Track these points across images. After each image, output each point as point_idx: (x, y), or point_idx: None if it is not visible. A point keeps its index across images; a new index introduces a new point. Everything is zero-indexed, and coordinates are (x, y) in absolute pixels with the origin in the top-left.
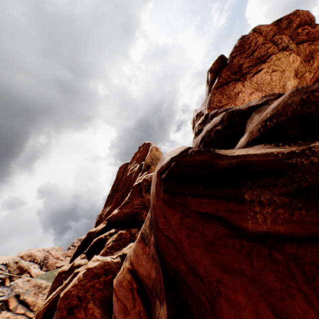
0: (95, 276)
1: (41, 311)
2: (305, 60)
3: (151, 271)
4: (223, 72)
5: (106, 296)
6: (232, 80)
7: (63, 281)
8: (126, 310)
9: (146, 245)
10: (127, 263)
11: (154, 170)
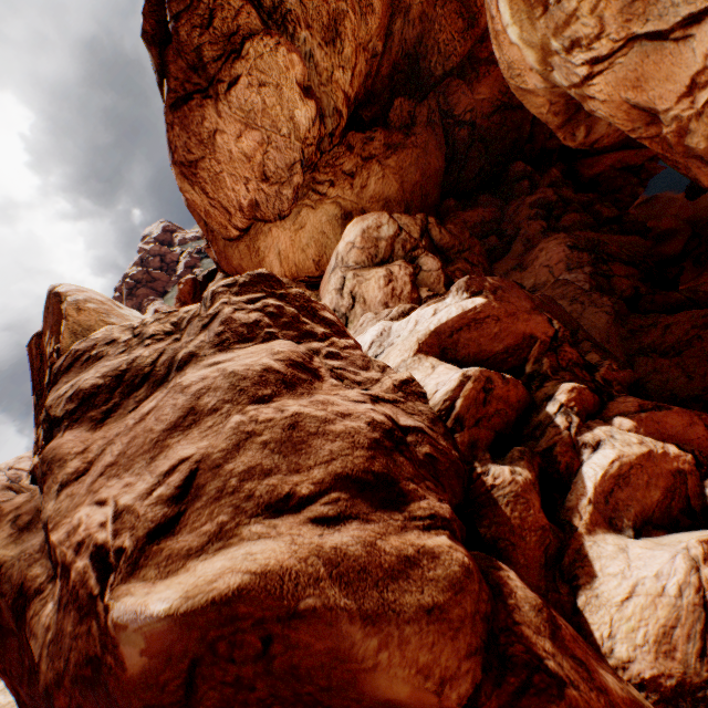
0: None
1: None
2: (327, 40)
3: None
4: (171, 60)
5: None
6: (196, 93)
7: None
8: None
9: None
10: None
11: None
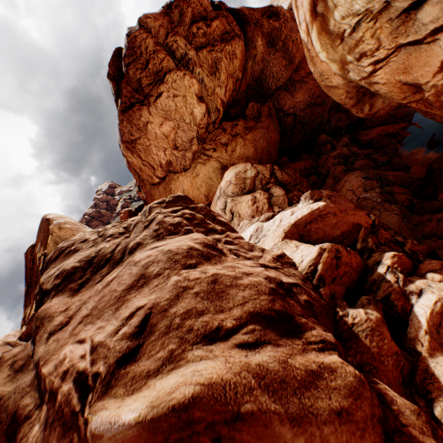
0: None
1: None
2: (211, 72)
3: None
4: (123, 87)
5: None
6: (137, 103)
7: None
8: None
9: None
10: None
11: None
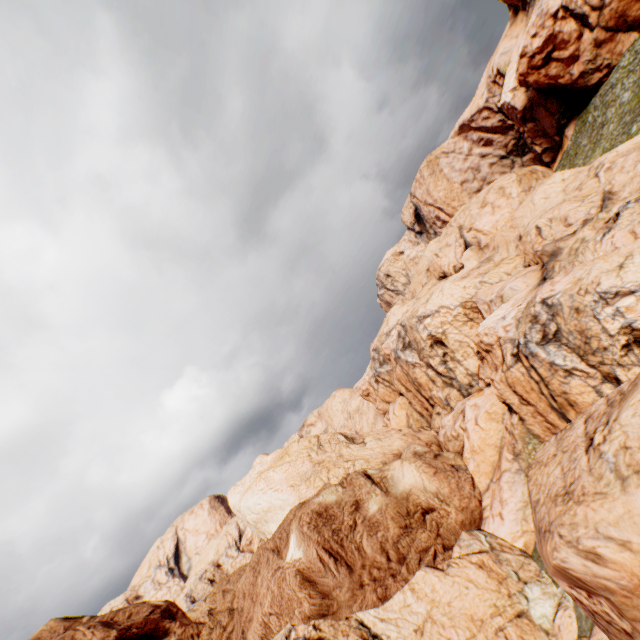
0: None
1: None
2: None
3: None
4: None
5: None
6: None
7: None
8: None
9: None
10: None
11: None
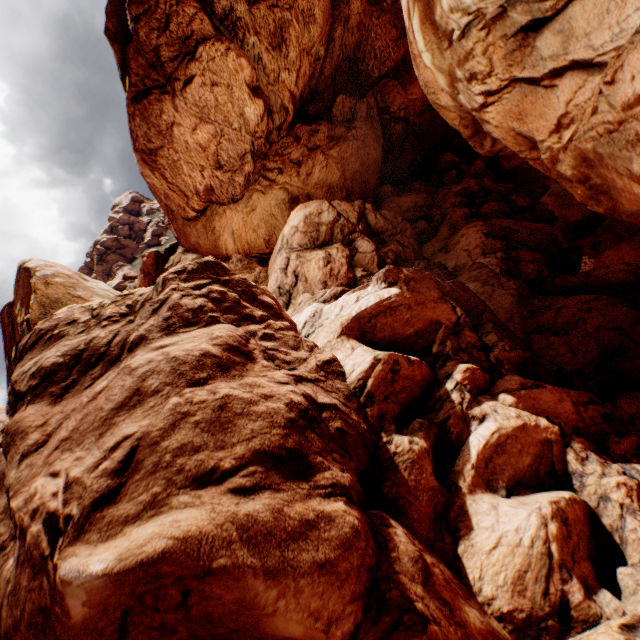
0: None
1: None
2: (273, 45)
3: None
4: (132, 58)
5: None
6: (155, 88)
7: None
8: None
9: None
10: None
11: None
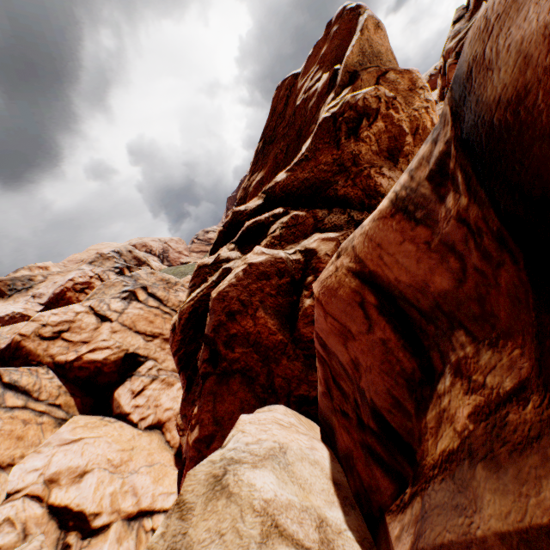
0: (263, 277)
1: (185, 310)
2: None
3: (431, 278)
4: None
5: (281, 306)
6: None
7: (207, 278)
8: (348, 334)
9: (417, 224)
10: (345, 261)
11: (369, 85)
